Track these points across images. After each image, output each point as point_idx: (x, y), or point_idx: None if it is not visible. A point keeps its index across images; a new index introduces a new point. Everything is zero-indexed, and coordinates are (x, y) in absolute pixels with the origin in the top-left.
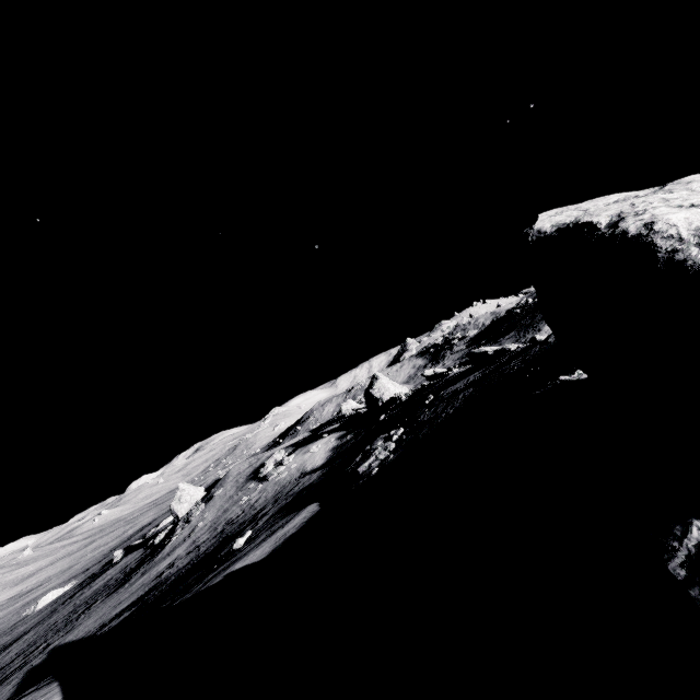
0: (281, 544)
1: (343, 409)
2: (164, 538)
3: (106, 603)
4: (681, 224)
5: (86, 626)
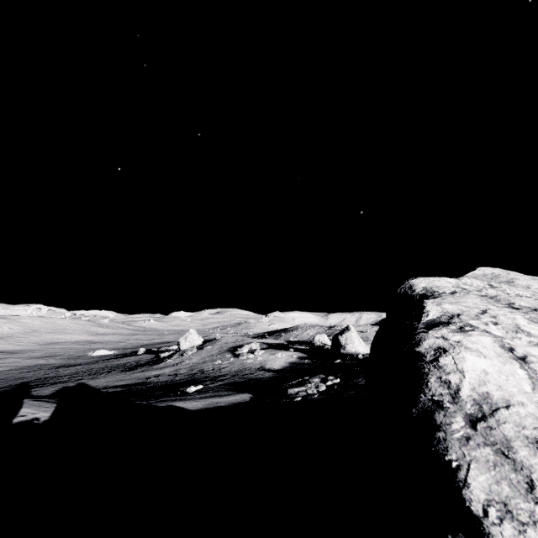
0: (209, 408)
1: (316, 338)
2: (166, 356)
3: (117, 375)
4: (471, 376)
5: (101, 381)
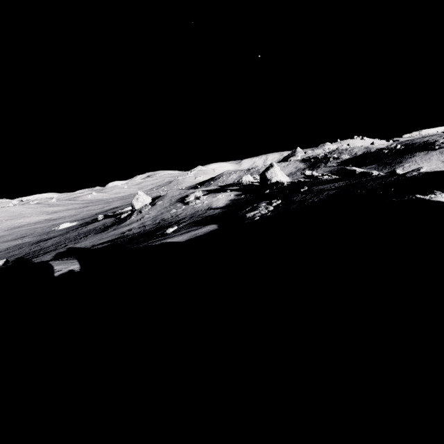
0: (194, 238)
1: (243, 179)
2: (126, 216)
3: (95, 236)
4: None
5: (85, 243)
